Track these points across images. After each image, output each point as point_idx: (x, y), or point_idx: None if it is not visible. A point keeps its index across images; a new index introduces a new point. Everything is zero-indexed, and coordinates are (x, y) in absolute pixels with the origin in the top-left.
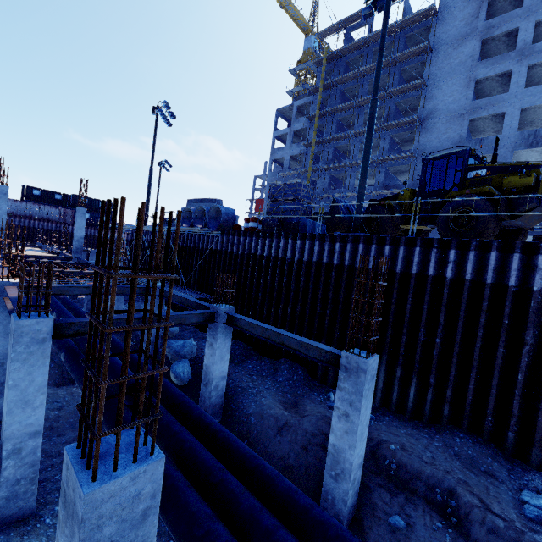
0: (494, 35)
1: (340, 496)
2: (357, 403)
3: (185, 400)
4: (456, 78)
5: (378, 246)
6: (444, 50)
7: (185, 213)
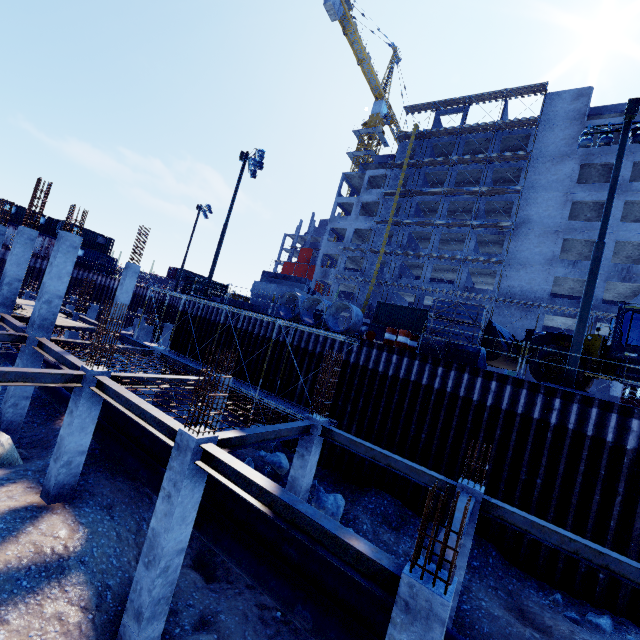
0: (593, 162)
1: None
2: None
3: (453, 635)
4: (553, 194)
5: (619, 415)
6: (542, 163)
7: (284, 298)
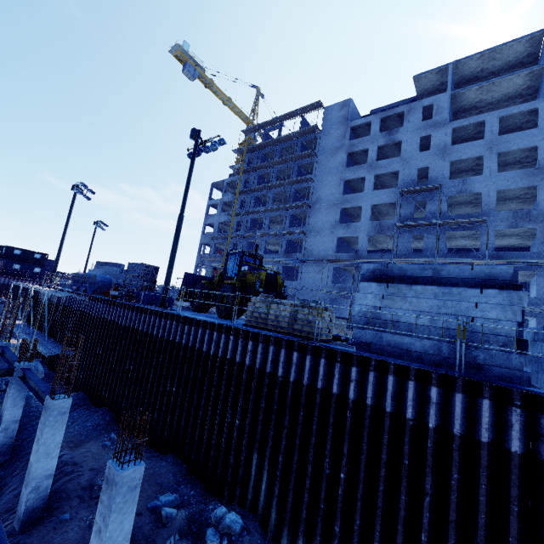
0: (354, 151)
1: (25, 499)
2: (43, 430)
3: None
4: (333, 177)
5: (160, 318)
6: (325, 156)
7: (77, 277)
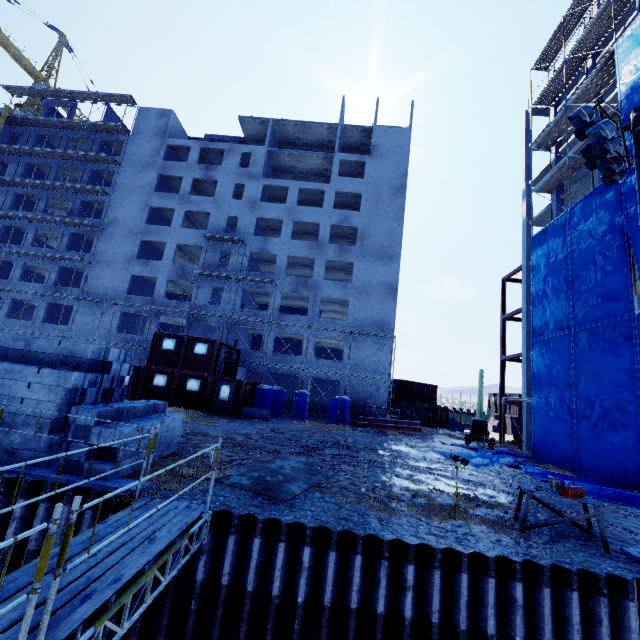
0: (167, 174)
1: None
2: None
3: None
4: (137, 198)
5: None
6: (131, 169)
7: None
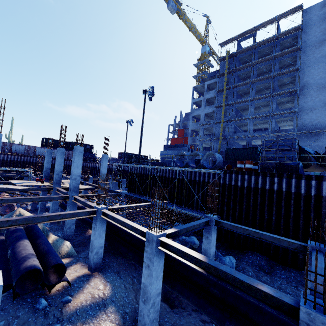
0: None
1: None
2: None
3: None
4: (320, 65)
5: None
6: (309, 49)
7: (178, 156)
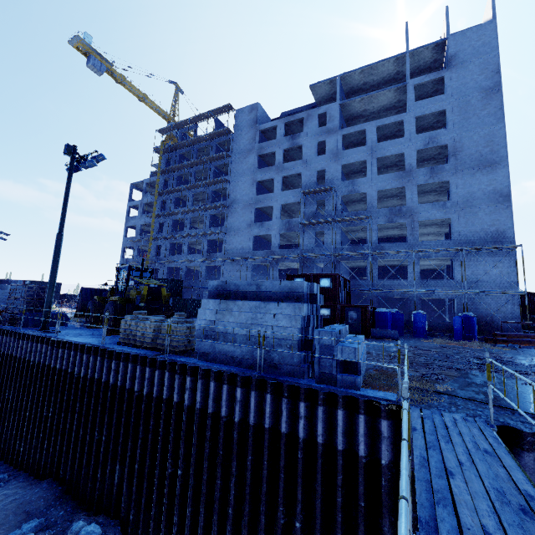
0: (264, 153)
1: None
2: None
3: None
4: (246, 178)
5: (38, 343)
6: (238, 158)
7: None
